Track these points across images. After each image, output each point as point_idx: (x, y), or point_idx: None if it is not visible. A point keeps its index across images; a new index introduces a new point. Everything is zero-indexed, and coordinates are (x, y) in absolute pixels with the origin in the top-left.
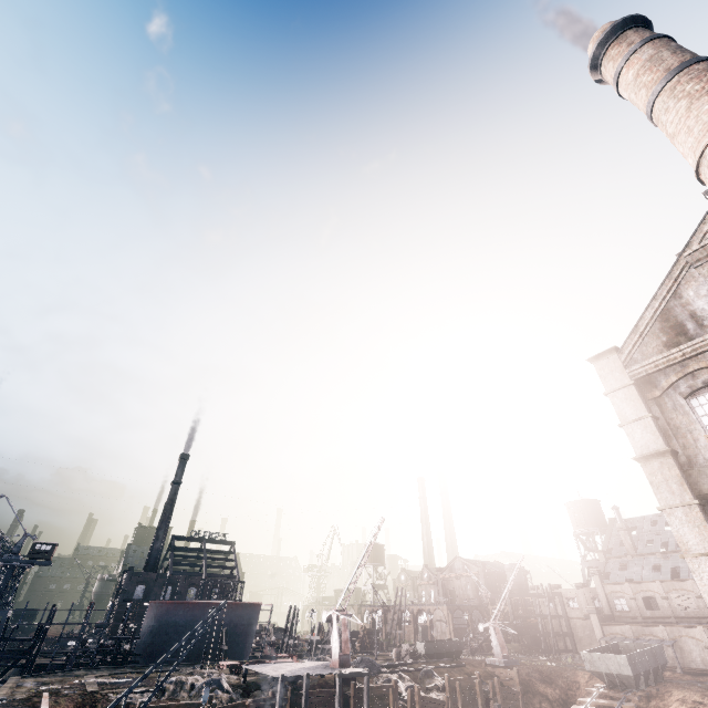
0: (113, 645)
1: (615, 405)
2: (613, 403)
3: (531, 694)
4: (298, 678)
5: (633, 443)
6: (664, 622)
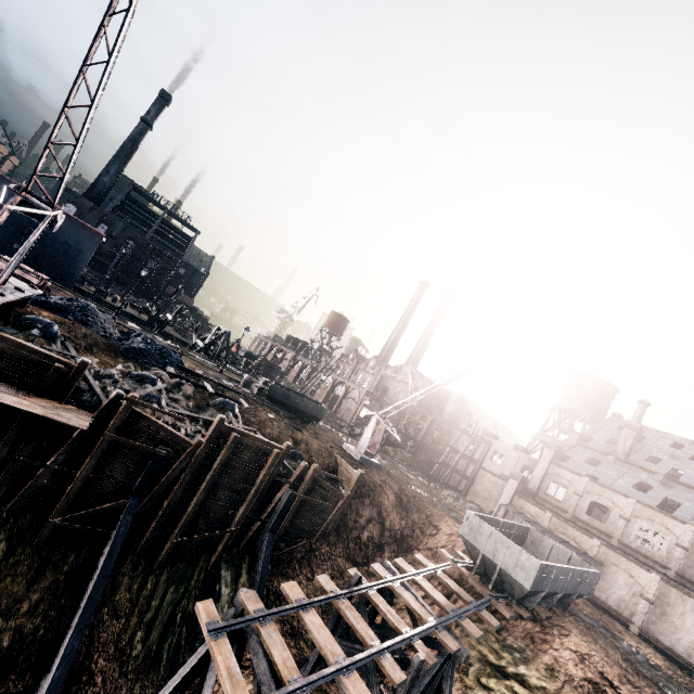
0: None
1: None
2: None
3: (366, 506)
4: None
5: None
6: (599, 536)
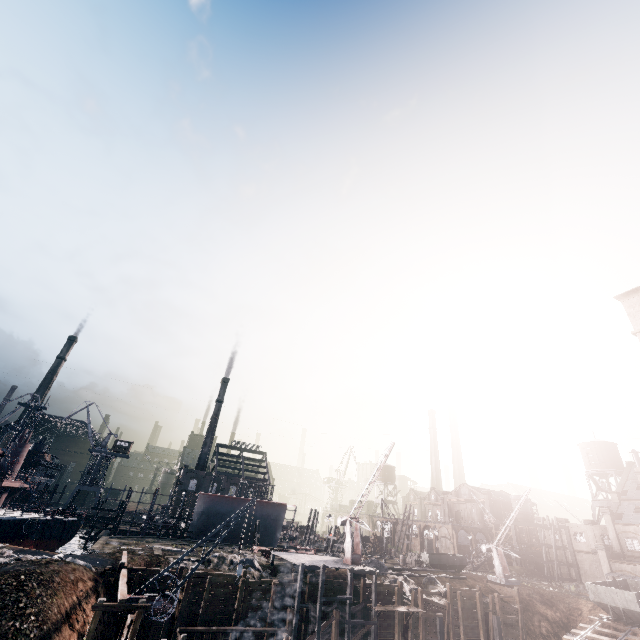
0: (173, 523)
1: None
2: None
3: (531, 612)
4: (315, 568)
5: None
6: None
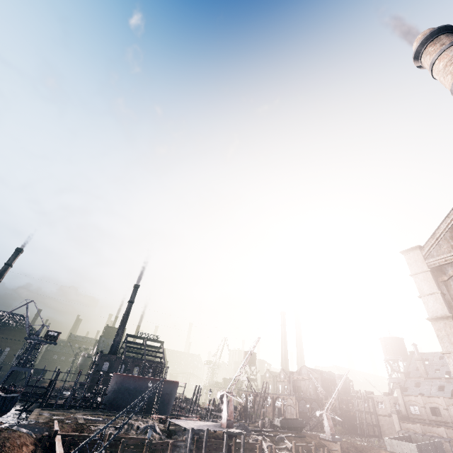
0: (91, 397)
1: (417, 283)
2: (415, 281)
3: None
4: (201, 431)
5: (427, 308)
6: (444, 425)
